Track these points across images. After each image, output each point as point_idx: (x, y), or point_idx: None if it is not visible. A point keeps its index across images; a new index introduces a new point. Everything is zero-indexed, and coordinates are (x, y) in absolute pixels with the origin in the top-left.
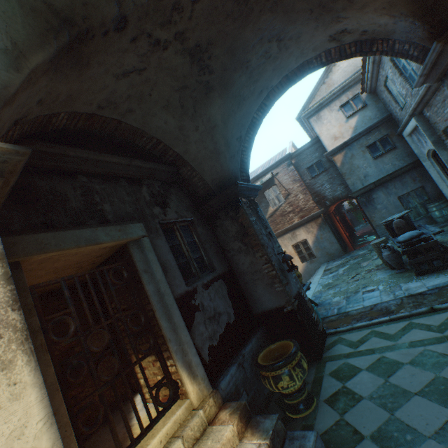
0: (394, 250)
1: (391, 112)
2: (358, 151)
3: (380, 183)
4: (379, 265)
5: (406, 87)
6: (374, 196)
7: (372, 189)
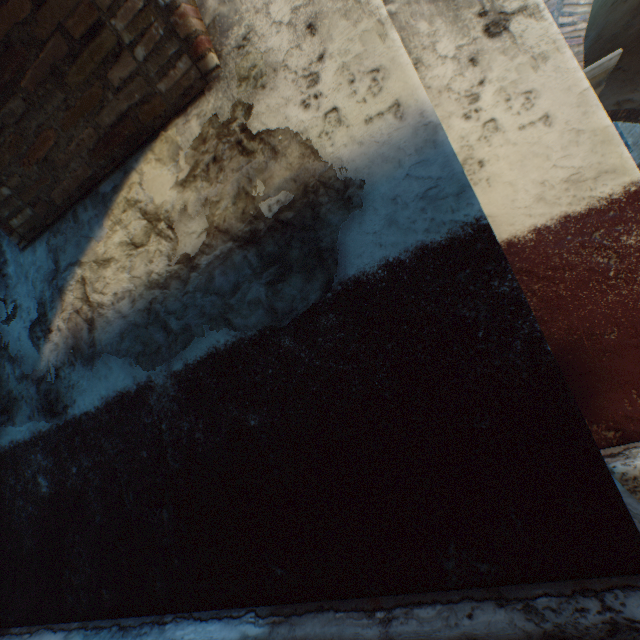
0: None
1: None
2: None
3: None
4: None
5: None
6: None
7: None
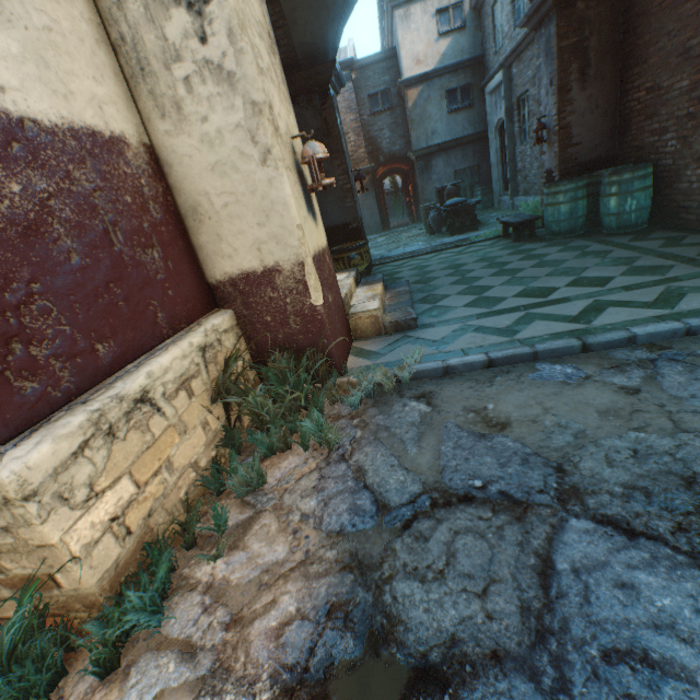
0: (440, 213)
1: (485, 53)
2: (437, 94)
3: (445, 147)
4: (419, 234)
5: (510, 24)
6: (434, 163)
7: (434, 153)
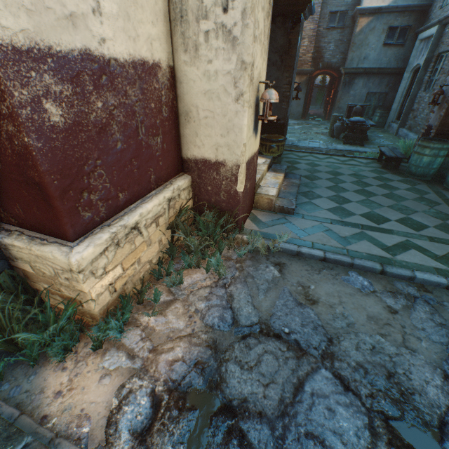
0: (343, 125)
1: (433, 3)
2: (381, 27)
3: (368, 72)
4: (324, 133)
5: None
6: (356, 81)
7: (359, 74)
